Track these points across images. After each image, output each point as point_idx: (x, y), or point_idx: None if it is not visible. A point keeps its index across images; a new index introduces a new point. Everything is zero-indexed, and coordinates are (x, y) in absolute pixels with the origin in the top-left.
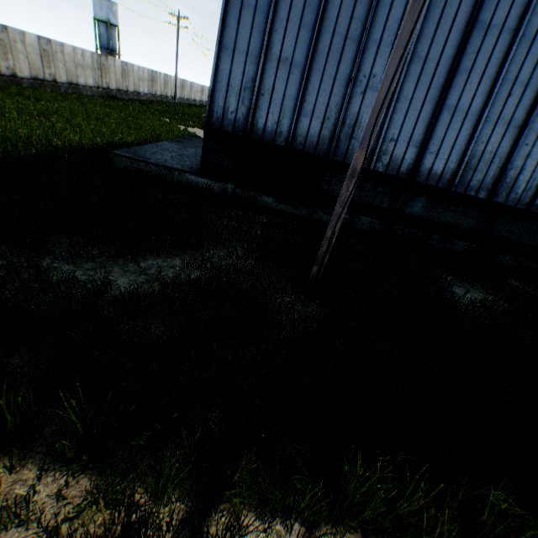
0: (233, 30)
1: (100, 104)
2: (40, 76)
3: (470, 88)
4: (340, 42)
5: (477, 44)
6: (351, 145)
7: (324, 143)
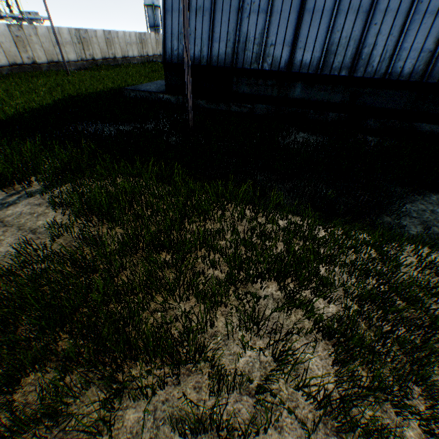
0: None
1: (138, 67)
2: (106, 56)
3: None
4: None
5: None
6: (246, 56)
7: (229, 58)
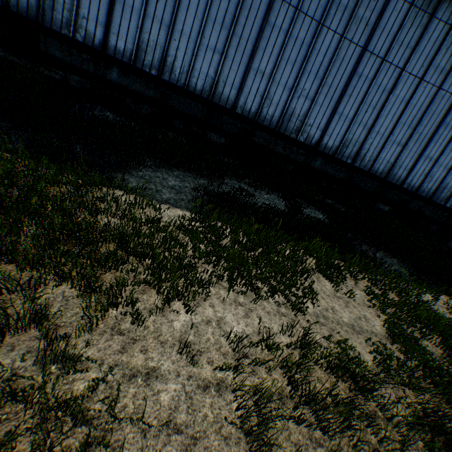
0: None
1: None
2: None
3: None
4: None
5: None
6: (55, 17)
7: (34, 10)
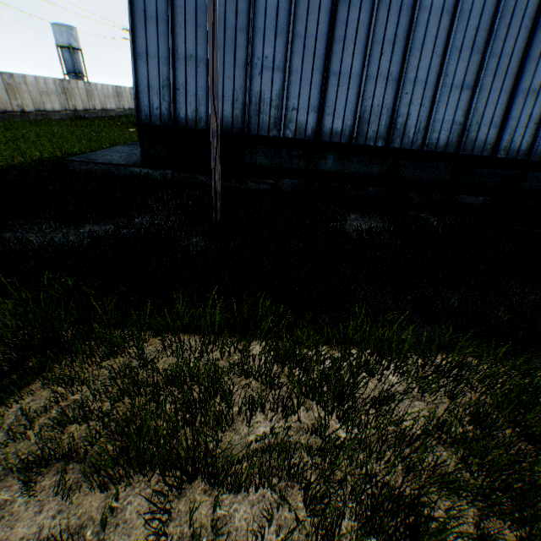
0: (143, 40)
1: (67, 125)
2: (9, 108)
3: (348, 54)
4: (231, 34)
5: (344, 16)
6: (261, 120)
7: (238, 121)
